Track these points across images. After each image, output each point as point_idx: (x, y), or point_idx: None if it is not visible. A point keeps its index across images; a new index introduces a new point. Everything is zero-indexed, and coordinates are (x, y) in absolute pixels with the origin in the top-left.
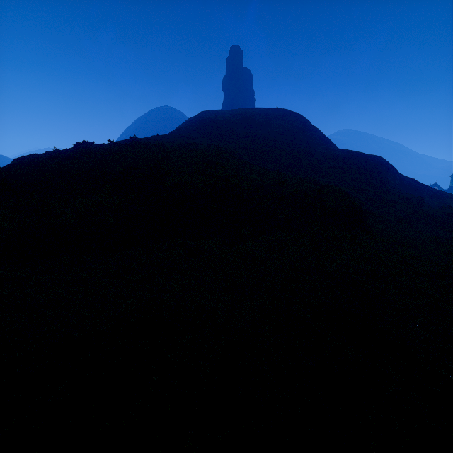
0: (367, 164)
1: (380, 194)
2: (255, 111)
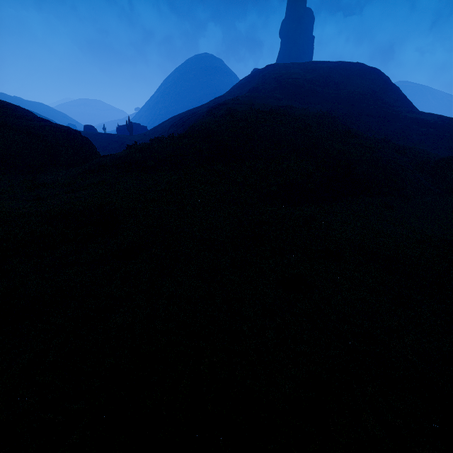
0: None
1: None
2: (329, 66)
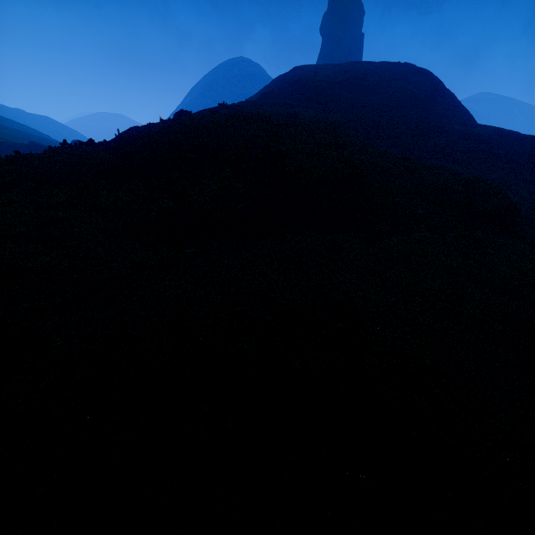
0: (521, 149)
1: (533, 191)
2: (367, 67)
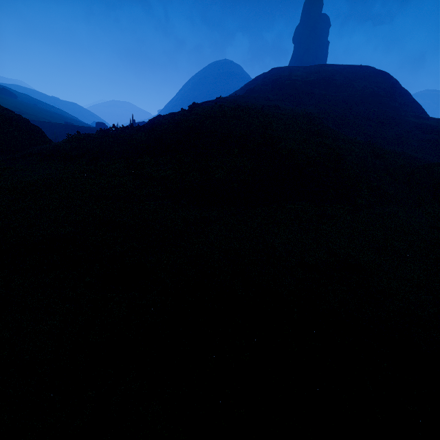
0: None
1: None
2: (334, 69)
